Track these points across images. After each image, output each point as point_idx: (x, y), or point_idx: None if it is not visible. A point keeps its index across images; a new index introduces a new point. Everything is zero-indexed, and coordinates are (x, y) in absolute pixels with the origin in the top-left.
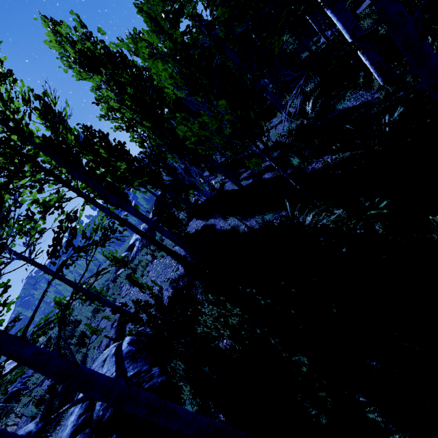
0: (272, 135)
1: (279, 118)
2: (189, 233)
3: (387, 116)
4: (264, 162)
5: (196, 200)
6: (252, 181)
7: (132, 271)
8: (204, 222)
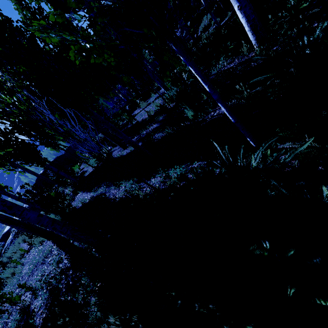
0: (151, 107)
1: (154, 97)
2: (75, 208)
3: (304, 37)
4: (151, 126)
5: (82, 173)
6: (142, 143)
7: (2, 267)
8: (93, 192)
